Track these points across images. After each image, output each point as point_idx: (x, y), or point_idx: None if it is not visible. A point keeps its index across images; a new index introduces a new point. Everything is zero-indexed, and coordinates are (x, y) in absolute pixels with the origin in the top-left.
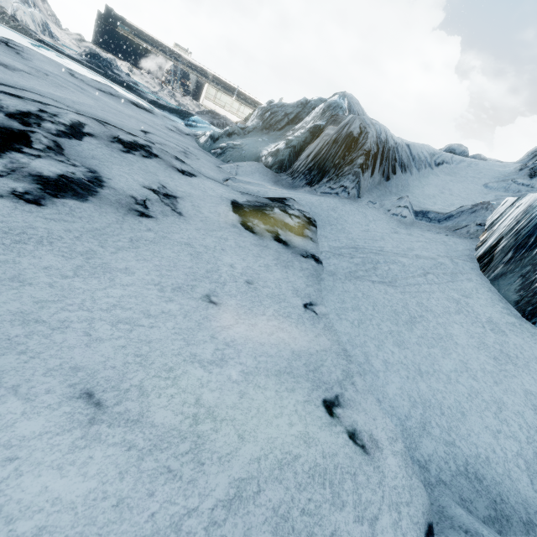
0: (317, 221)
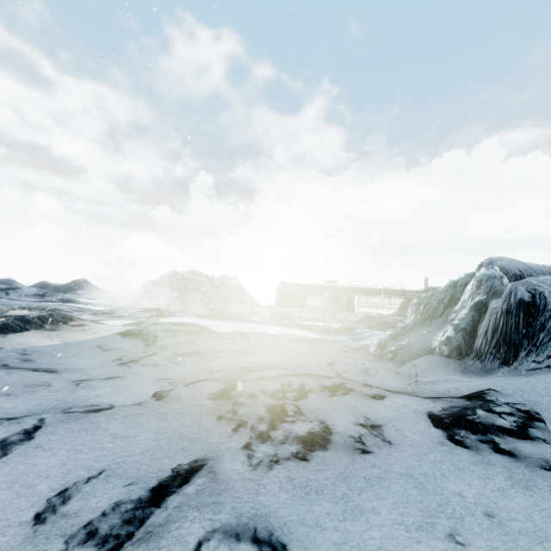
0: (540, 412)
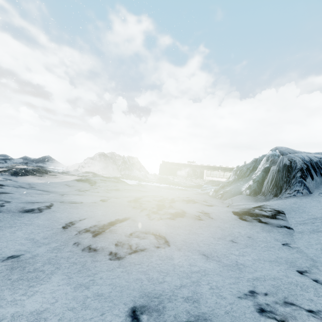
0: (284, 211)
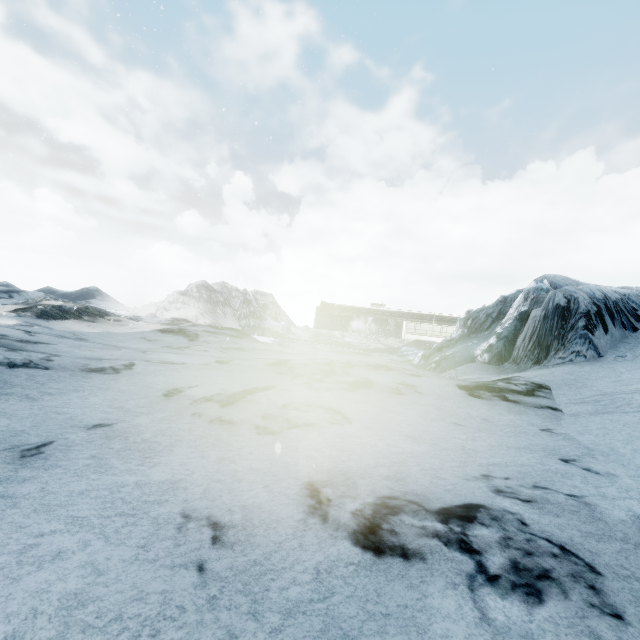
0: (550, 385)
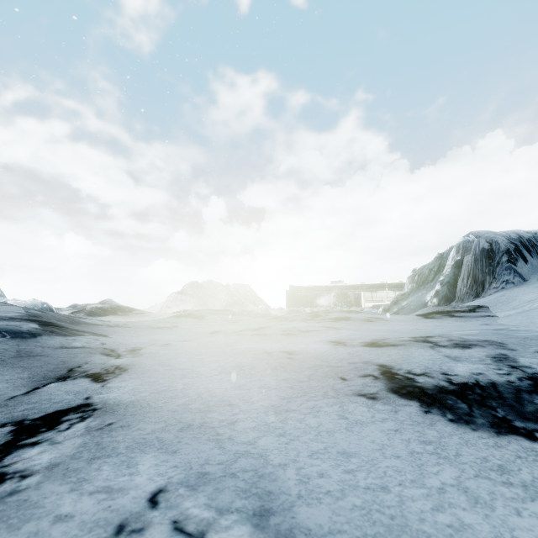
0: (487, 305)
